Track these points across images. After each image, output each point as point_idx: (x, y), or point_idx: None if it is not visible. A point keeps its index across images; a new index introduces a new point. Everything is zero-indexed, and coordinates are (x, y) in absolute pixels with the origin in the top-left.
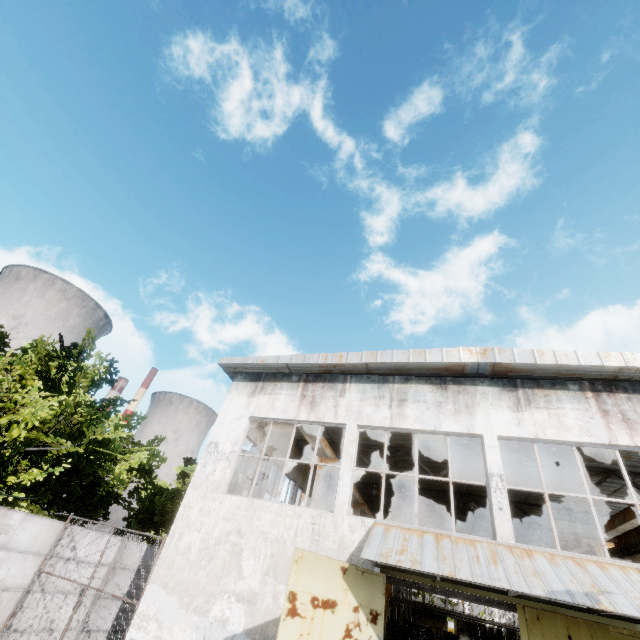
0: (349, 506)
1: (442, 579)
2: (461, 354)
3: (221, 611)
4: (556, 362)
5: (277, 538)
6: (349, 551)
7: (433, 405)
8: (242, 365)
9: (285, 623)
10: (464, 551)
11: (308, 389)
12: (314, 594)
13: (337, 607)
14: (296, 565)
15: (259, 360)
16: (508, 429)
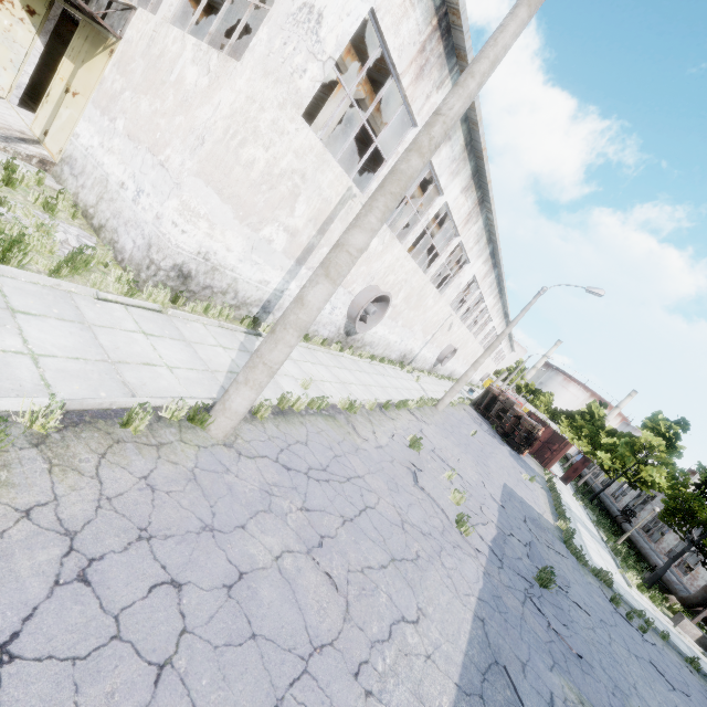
0: None
1: (66, 1)
2: None
3: None
4: None
5: None
6: None
7: None
8: None
9: None
10: None
11: None
12: None
13: None
14: None
15: None
16: None
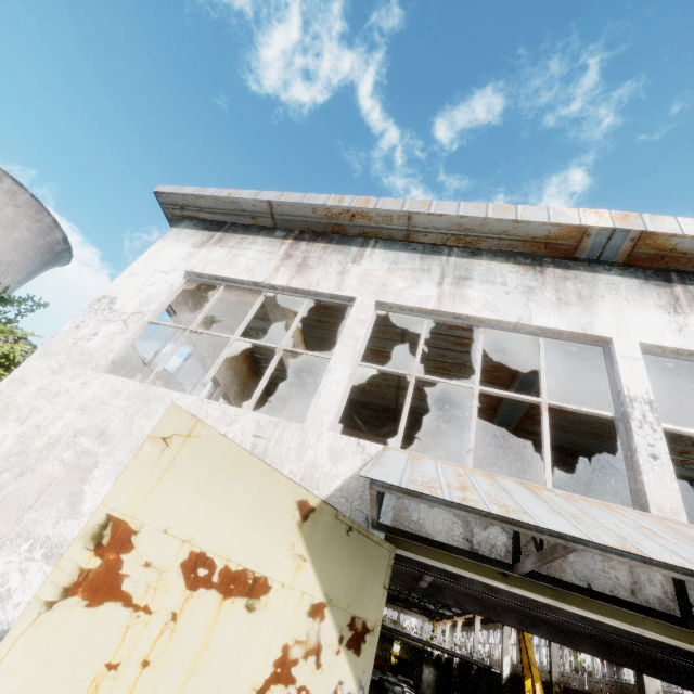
0: (336, 419)
1: (527, 573)
2: (582, 216)
3: (1, 575)
4: None
5: None
6: (321, 493)
7: (518, 289)
8: (194, 200)
9: (48, 619)
10: (605, 514)
11: (299, 248)
12: (201, 547)
13: (266, 597)
14: (160, 451)
15: (224, 193)
16: (660, 335)
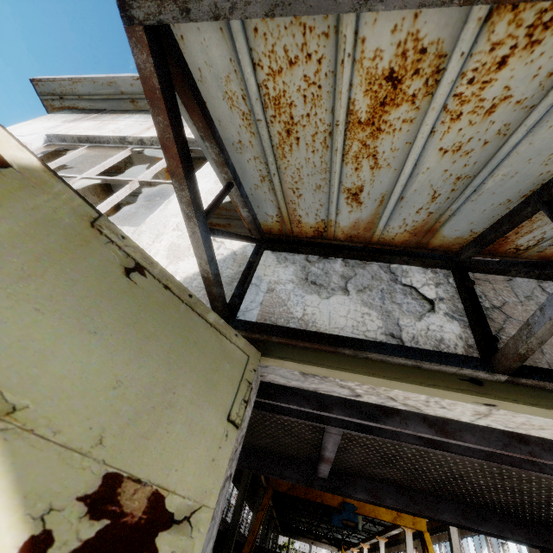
0: None
1: (521, 370)
2: None
3: None
4: None
5: None
6: None
7: None
8: (72, 85)
9: None
10: None
11: None
12: None
13: None
14: None
15: (102, 75)
16: None
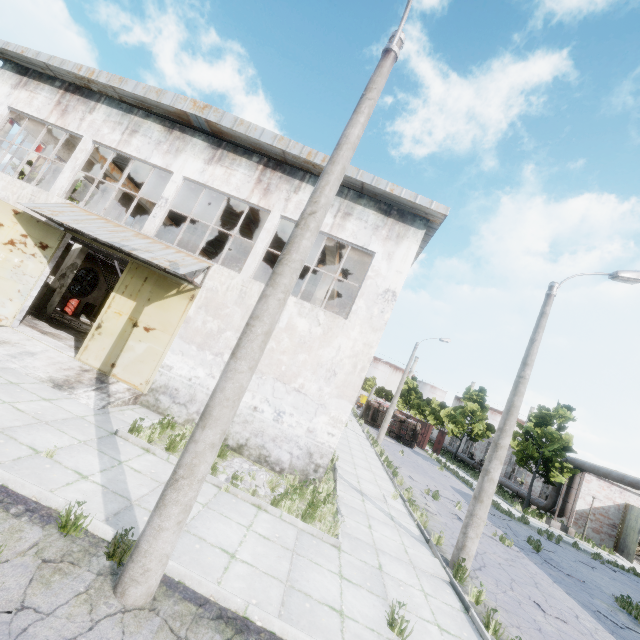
0: (64, 193)
1: (96, 241)
2: (187, 104)
3: None
4: (245, 133)
5: (4, 198)
6: None
7: (154, 142)
8: (5, 51)
9: None
10: (103, 225)
11: (65, 98)
12: None
13: (3, 228)
14: None
15: (20, 50)
16: (193, 174)
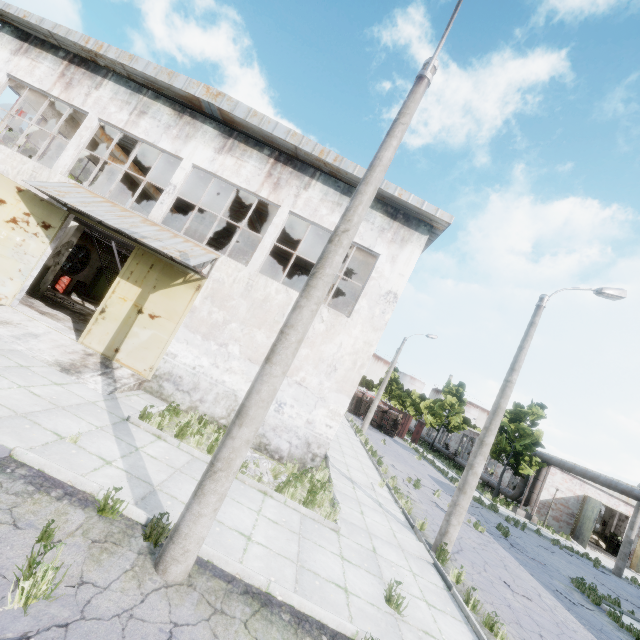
0: (67, 171)
1: (101, 224)
2: (200, 89)
3: None
4: (259, 125)
5: (3, 171)
6: None
7: (164, 126)
8: (5, 13)
9: None
10: (110, 209)
11: (70, 70)
12: None
13: (6, 205)
14: None
15: (21, 14)
16: (202, 162)
